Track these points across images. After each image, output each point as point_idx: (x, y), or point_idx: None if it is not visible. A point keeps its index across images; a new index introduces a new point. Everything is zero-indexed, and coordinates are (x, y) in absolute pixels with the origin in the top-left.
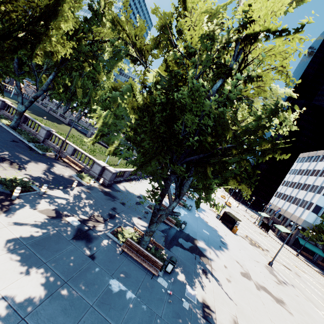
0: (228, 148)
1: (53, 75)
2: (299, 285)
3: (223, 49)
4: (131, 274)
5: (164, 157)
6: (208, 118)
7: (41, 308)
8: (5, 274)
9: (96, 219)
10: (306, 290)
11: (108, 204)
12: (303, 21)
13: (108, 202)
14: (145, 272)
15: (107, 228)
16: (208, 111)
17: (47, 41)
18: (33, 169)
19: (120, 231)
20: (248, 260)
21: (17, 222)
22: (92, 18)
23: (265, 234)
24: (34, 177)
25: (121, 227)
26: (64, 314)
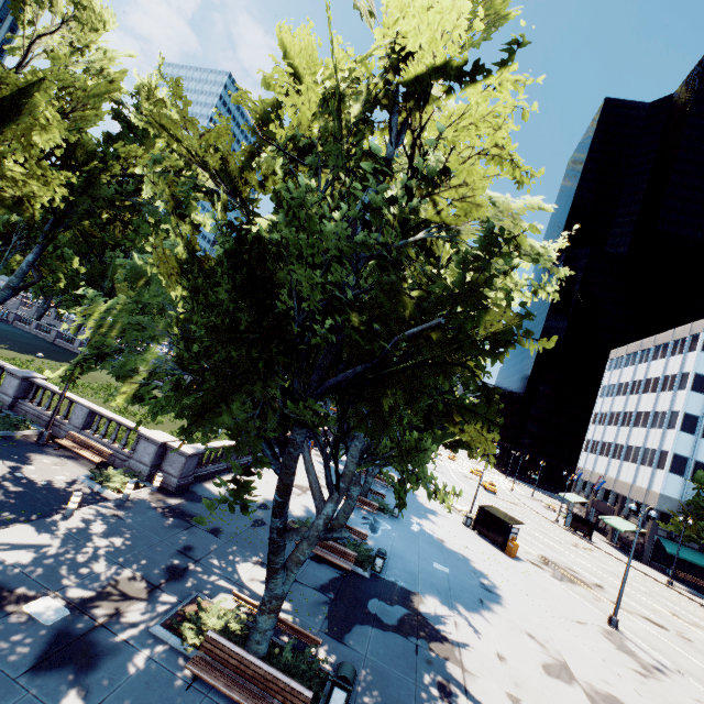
0: (415, 336)
1: (37, 253)
2: (696, 666)
3: (362, 124)
4: None
5: (268, 386)
6: (342, 264)
7: None
8: None
9: (126, 591)
10: None
11: (169, 539)
12: (510, 42)
13: (170, 534)
14: None
15: (154, 612)
16: (337, 248)
17: (6, 179)
18: None
19: (191, 612)
20: (557, 625)
21: None
22: (122, 134)
23: (586, 544)
24: None
25: (198, 601)
26: None
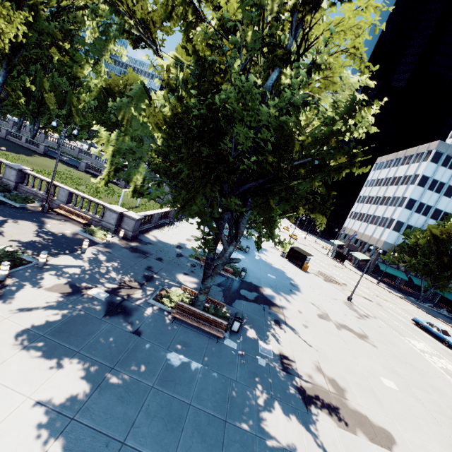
0: (295, 166)
1: (4, 76)
2: (382, 315)
3: (276, 21)
4: (191, 342)
5: (212, 190)
6: (268, 129)
7: (91, 402)
8: (30, 376)
9: (130, 286)
10: (389, 319)
11: (139, 263)
12: None
13: (138, 260)
14: (207, 337)
15: (146, 294)
16: (267, 120)
17: None
18: (15, 232)
19: (165, 294)
20: (324, 300)
21: (20, 309)
22: None
23: (341, 265)
24: (20, 244)
25: (165, 290)
26: (122, 402)
